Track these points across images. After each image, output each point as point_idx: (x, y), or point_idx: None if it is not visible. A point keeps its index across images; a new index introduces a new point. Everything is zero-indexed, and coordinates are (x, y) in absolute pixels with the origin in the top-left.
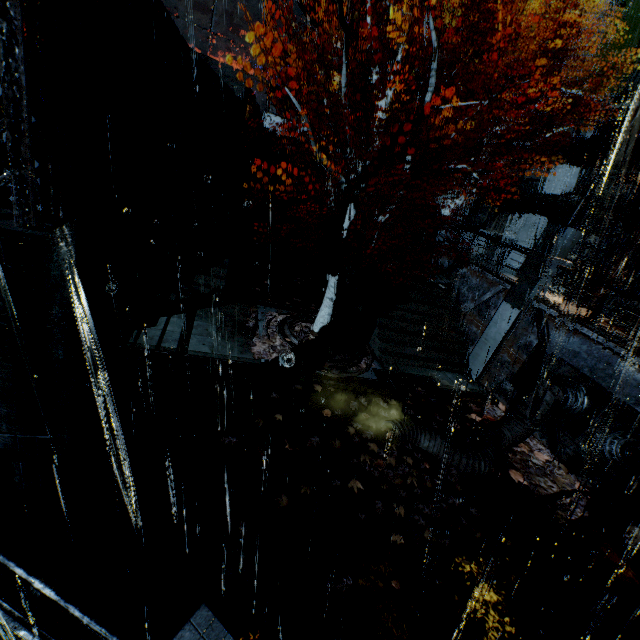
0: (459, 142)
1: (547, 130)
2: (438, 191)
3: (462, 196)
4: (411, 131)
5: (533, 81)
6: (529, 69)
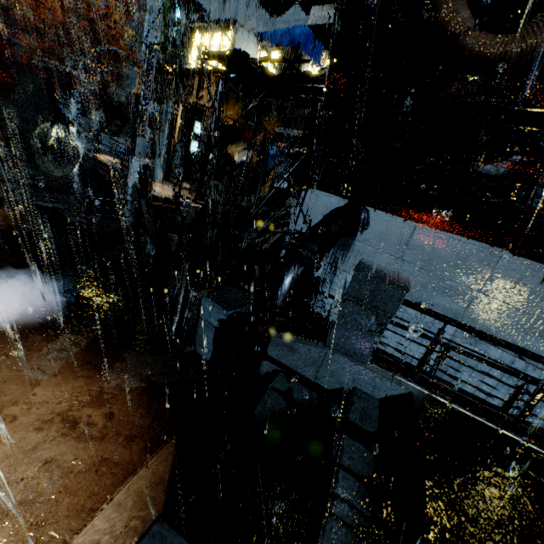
0: (54, 70)
1: (134, 71)
2: (63, 106)
3: (73, 109)
4: (27, 59)
5: (126, 37)
6: (119, 27)
